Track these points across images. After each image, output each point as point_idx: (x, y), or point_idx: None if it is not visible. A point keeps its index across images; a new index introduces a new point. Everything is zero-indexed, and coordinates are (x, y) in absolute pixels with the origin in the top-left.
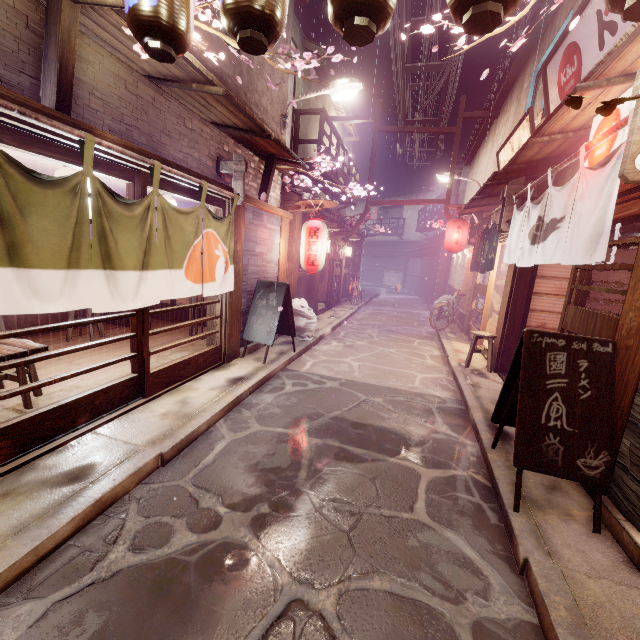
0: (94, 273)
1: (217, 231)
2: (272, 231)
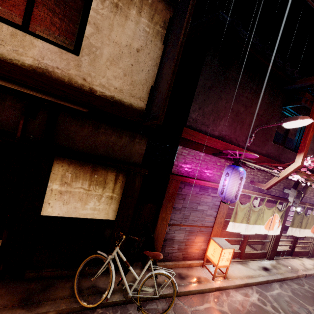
0: (298, 229)
1: None
2: None
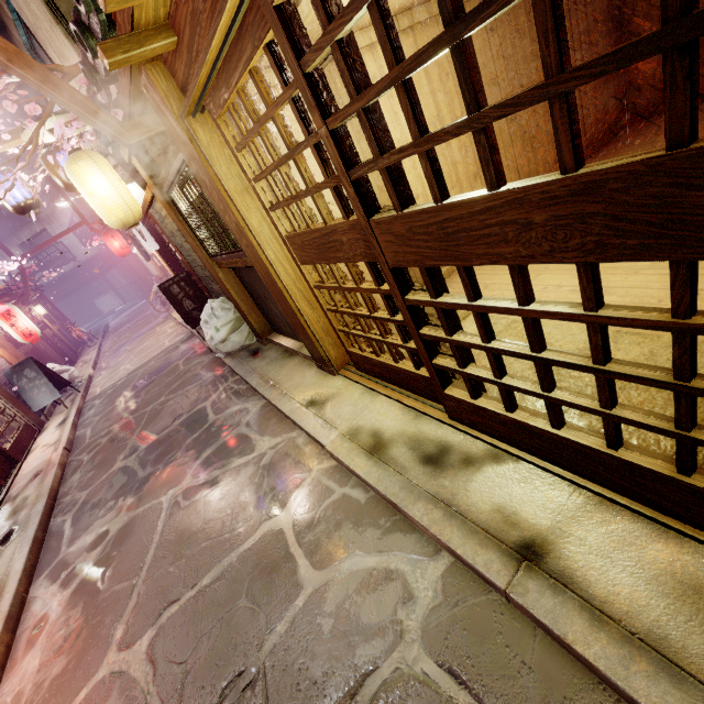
0: None
1: None
2: None
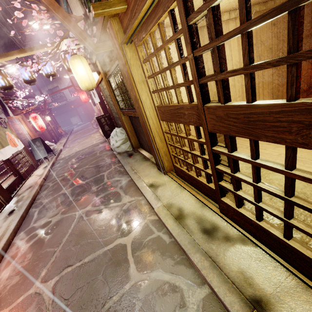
0: None
1: (8, 131)
2: (19, 124)
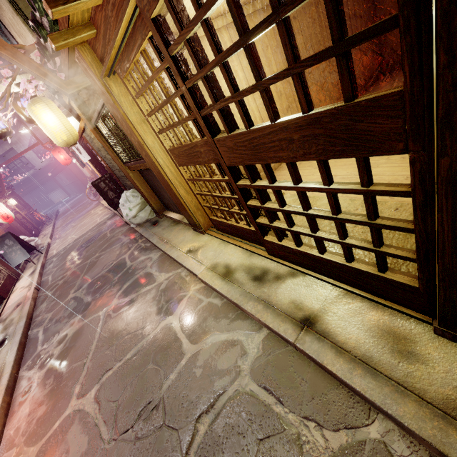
0: None
1: None
2: None
